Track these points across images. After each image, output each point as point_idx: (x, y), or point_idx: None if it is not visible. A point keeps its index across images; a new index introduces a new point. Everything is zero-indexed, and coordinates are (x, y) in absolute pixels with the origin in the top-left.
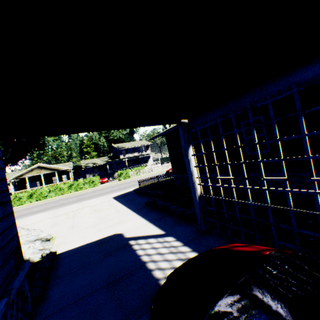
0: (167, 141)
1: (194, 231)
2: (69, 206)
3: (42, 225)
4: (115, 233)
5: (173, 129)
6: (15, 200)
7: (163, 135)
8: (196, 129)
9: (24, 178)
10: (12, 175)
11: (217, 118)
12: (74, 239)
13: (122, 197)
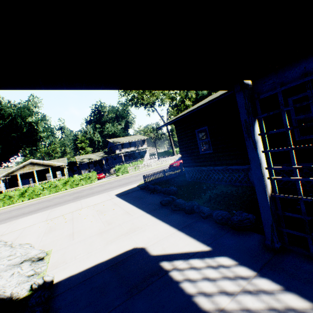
0: (176, 130)
1: (259, 248)
2: (65, 206)
3: (33, 231)
4: (133, 247)
5: (190, 113)
6: (5, 199)
7: (173, 123)
8: (276, 91)
9: (15, 175)
10: (2, 172)
11: None
12: (77, 255)
13: (126, 195)
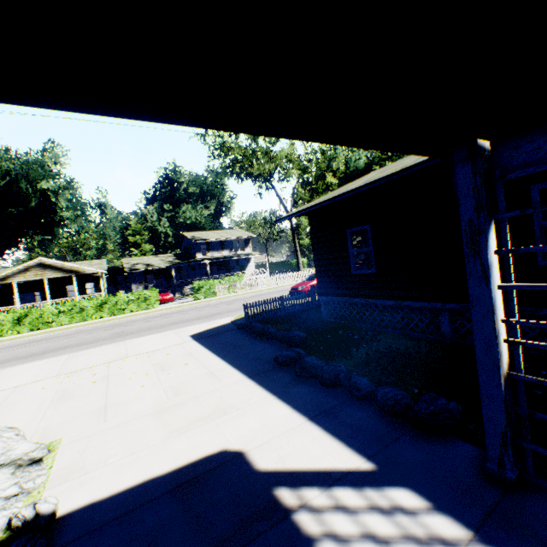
0: (311, 227)
1: (472, 474)
2: (97, 350)
3: (31, 396)
4: (221, 450)
5: (341, 198)
6: None
7: (307, 213)
8: None
9: (9, 284)
10: None
11: None
12: (109, 456)
13: (211, 337)
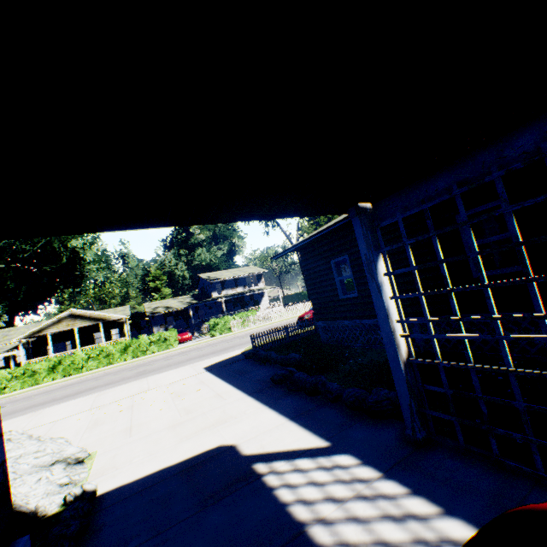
0: (303, 260)
1: (397, 441)
2: (122, 387)
3: (70, 425)
4: (219, 445)
5: (318, 236)
6: (25, 377)
7: (297, 249)
8: (396, 219)
9: (44, 335)
10: (24, 331)
11: (453, 187)
12: (134, 458)
13: (222, 367)
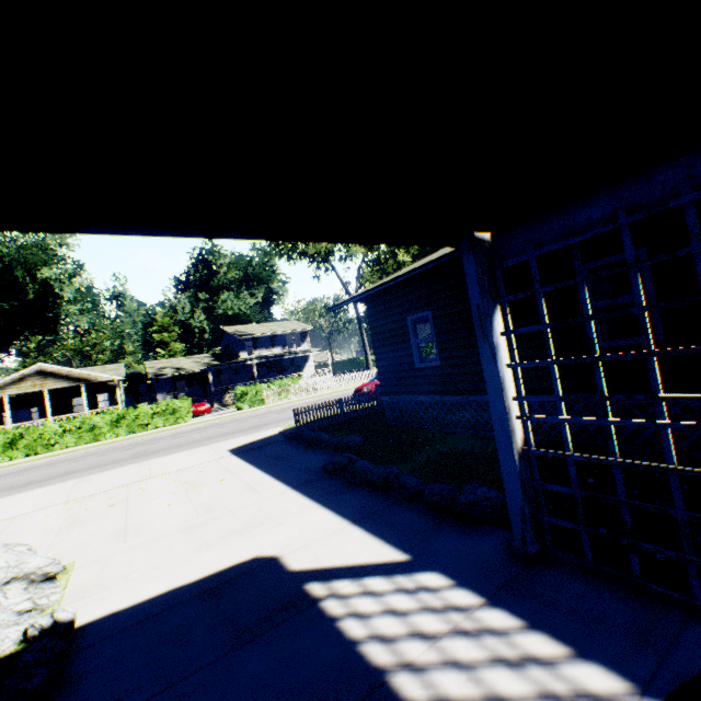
0: (370, 315)
1: (500, 555)
2: (113, 472)
3: (35, 524)
4: (255, 556)
5: (395, 282)
6: None
7: (363, 300)
8: (527, 257)
9: None
10: None
11: (619, 214)
12: (131, 573)
13: (253, 451)
